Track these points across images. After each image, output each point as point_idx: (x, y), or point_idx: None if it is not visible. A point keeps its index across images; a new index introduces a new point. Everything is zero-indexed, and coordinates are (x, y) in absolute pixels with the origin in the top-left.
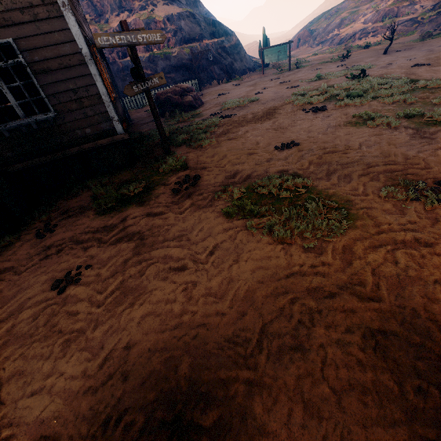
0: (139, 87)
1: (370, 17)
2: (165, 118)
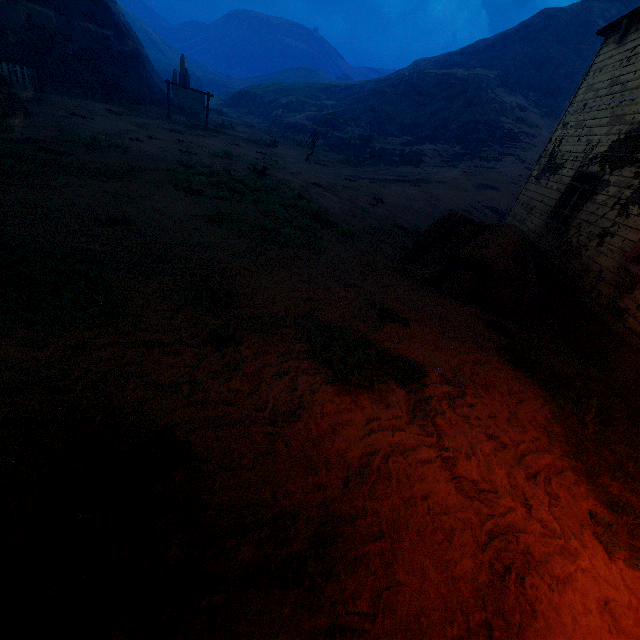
0: None
1: (313, 116)
2: None
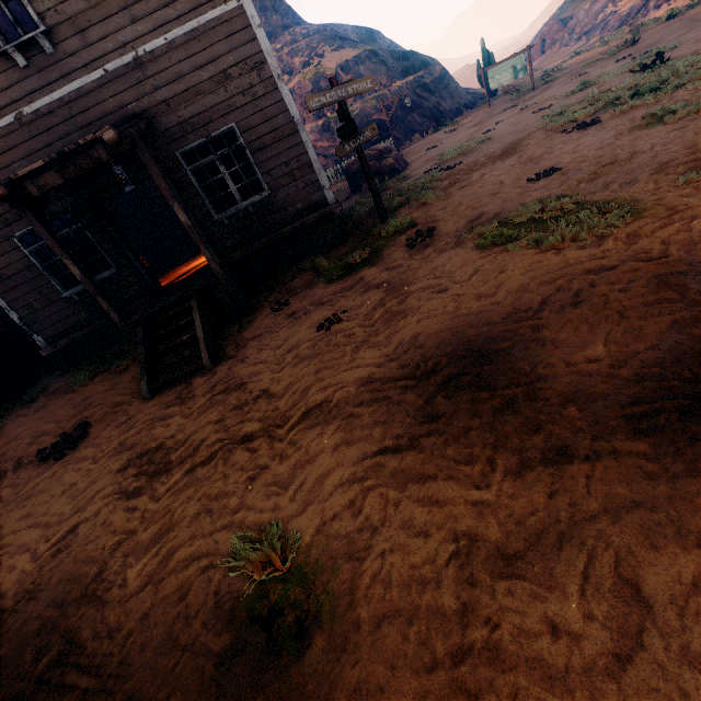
0: (351, 146)
1: None
2: (361, 193)
